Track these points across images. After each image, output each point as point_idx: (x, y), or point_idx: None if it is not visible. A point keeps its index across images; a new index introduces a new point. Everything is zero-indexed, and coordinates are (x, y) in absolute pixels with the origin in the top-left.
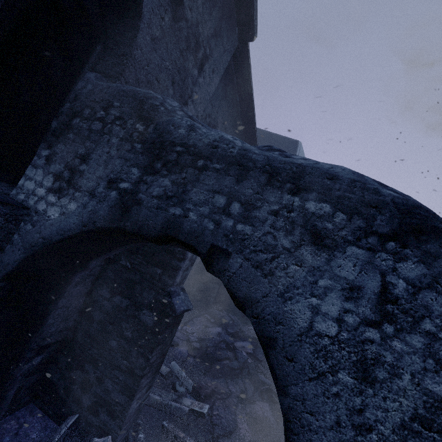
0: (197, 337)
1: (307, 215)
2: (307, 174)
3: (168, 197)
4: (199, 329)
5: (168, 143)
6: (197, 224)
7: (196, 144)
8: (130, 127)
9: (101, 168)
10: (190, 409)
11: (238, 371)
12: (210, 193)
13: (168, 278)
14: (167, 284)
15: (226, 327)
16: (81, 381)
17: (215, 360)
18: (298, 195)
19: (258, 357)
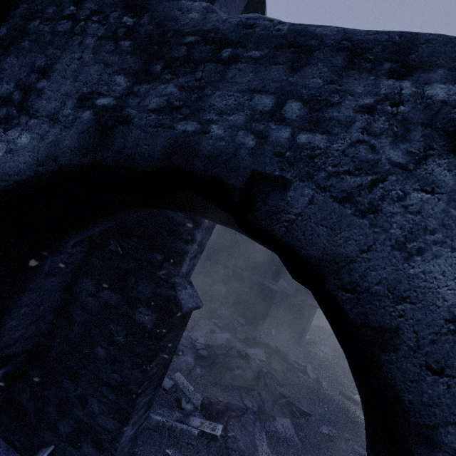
0: (204, 344)
1: (432, 105)
2: (422, 43)
3: (174, 109)
4: (206, 336)
5: (173, 33)
6: (226, 140)
7: (218, 27)
8: (114, 21)
9: (68, 82)
10: (200, 431)
11: (253, 383)
12: (245, 93)
13: (172, 266)
14: (170, 274)
15: (235, 332)
16: (58, 402)
17: (226, 369)
18: (408, 78)
19: (272, 365)
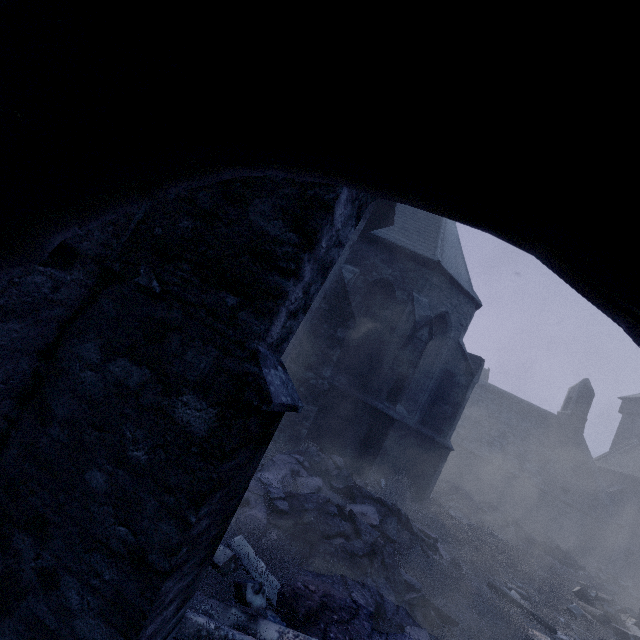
0: (284, 491)
1: None
2: None
3: None
4: (284, 479)
5: None
6: None
7: None
8: None
9: None
10: None
11: (365, 561)
12: None
13: (255, 318)
14: (251, 333)
15: (328, 478)
16: None
17: (320, 536)
18: None
19: (389, 534)
